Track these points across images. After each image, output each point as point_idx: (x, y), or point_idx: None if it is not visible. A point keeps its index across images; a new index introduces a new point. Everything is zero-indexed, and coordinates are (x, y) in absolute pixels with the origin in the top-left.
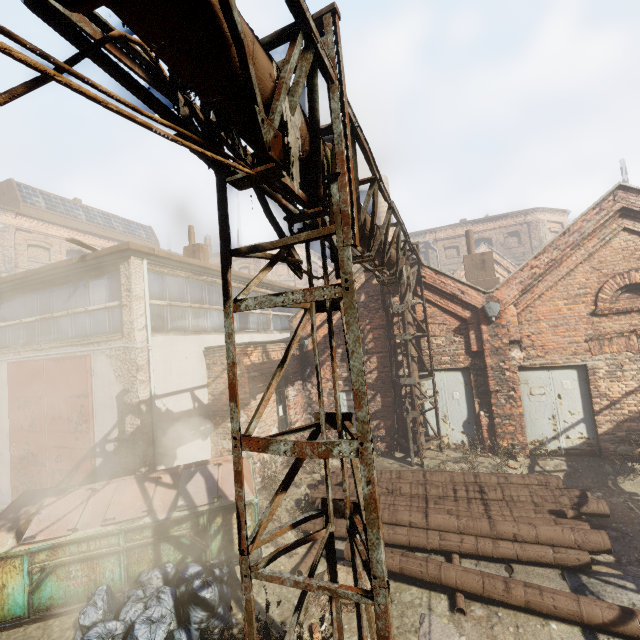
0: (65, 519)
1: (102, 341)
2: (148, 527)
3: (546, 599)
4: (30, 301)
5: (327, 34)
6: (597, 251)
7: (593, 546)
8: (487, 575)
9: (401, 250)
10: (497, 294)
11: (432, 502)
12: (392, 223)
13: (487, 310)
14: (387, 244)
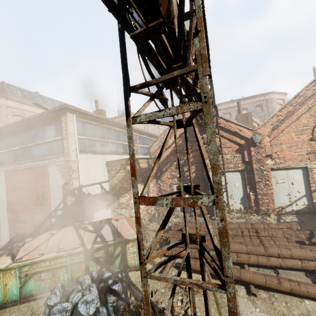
0: (37, 249)
1: (53, 157)
2: (82, 252)
3: (302, 288)
4: (15, 139)
5: None
6: (313, 106)
7: None
8: (267, 275)
9: None
10: (259, 131)
11: (231, 238)
12: None
13: (254, 139)
14: None
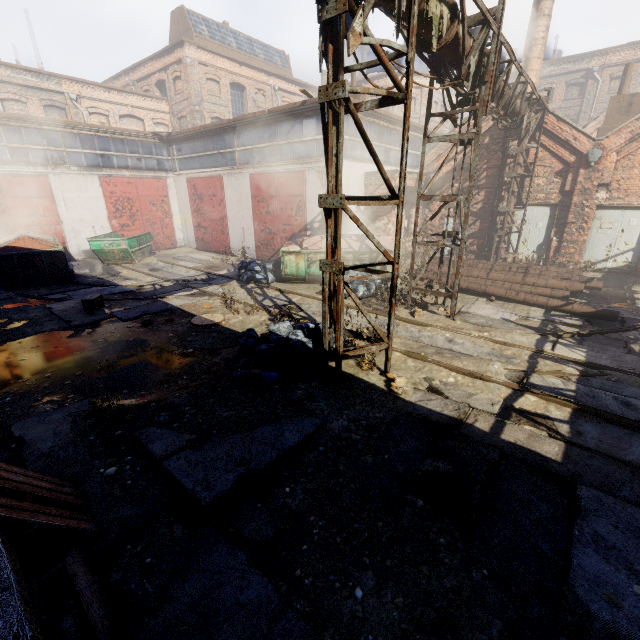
0: (316, 245)
1: (313, 162)
2: (351, 253)
3: (534, 298)
4: (261, 133)
5: (499, 5)
6: None
7: (574, 289)
8: (510, 290)
9: (526, 101)
10: (605, 142)
11: (494, 270)
12: (522, 82)
13: (589, 156)
14: (512, 100)
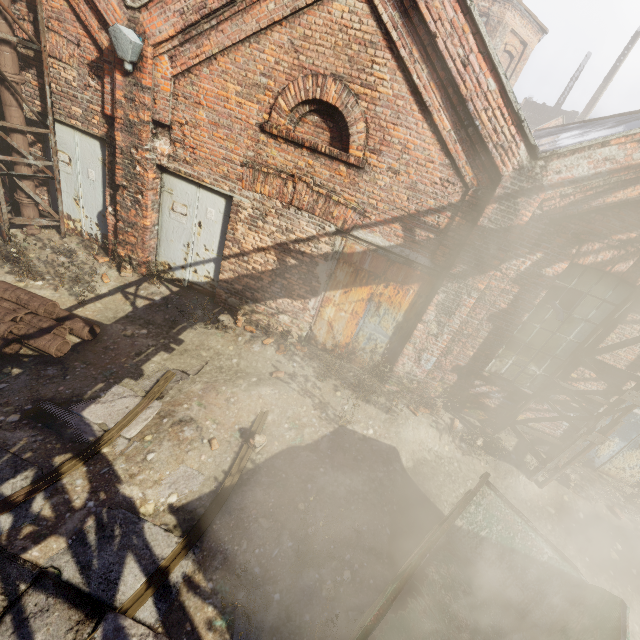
0: None
1: None
2: None
3: None
4: None
5: None
6: (309, 10)
7: None
8: None
9: None
10: (145, 19)
11: None
12: None
13: (114, 41)
14: None
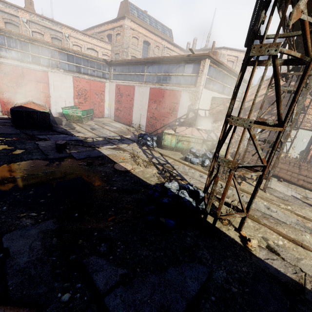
0: (183, 131)
1: (187, 87)
2: (202, 139)
3: (308, 185)
4: (160, 67)
5: None
6: None
7: None
8: (293, 177)
9: None
10: None
11: (280, 162)
12: None
13: None
14: None
